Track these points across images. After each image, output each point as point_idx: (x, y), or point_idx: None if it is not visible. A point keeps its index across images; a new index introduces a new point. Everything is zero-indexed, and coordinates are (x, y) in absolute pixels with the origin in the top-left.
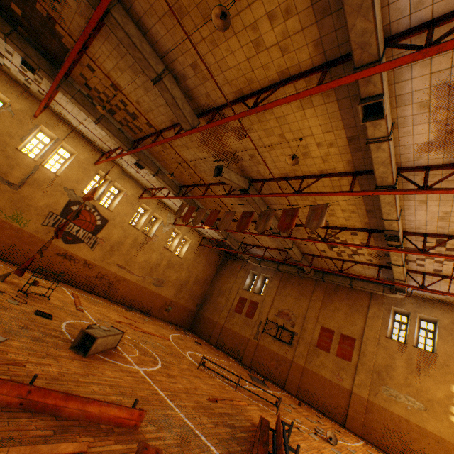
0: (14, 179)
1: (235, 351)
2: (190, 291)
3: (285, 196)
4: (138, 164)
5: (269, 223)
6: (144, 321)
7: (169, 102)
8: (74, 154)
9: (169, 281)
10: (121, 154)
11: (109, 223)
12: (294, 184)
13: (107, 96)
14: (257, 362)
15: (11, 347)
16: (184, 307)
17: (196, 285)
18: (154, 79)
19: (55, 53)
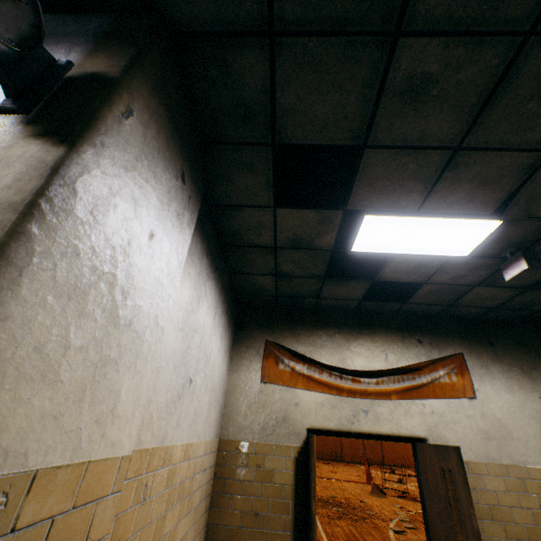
0: None
1: (333, 454)
2: None
3: None
4: None
5: None
6: (319, 468)
7: None
8: None
9: None
10: None
11: None
12: None
13: None
14: (356, 455)
15: None
16: None
17: None
18: None
19: None
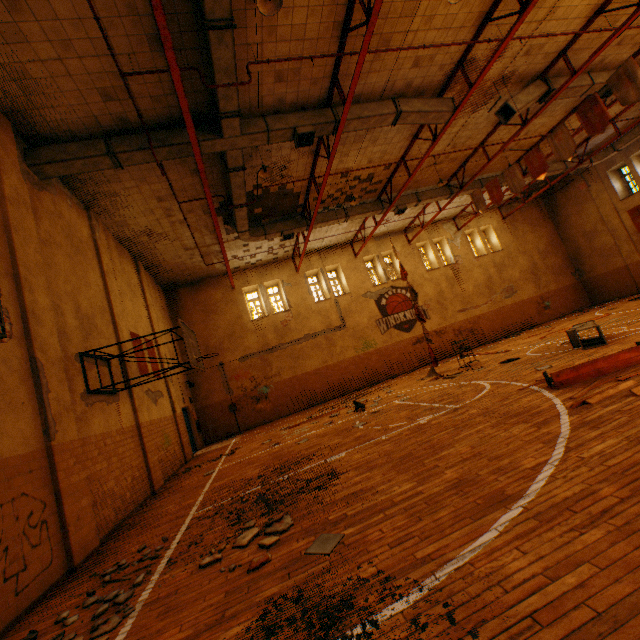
0: (336, 323)
1: None
2: (548, 270)
3: (624, 29)
4: (399, 211)
5: (639, 79)
6: (549, 328)
7: (416, 120)
8: (337, 268)
9: (516, 282)
10: (380, 221)
11: (414, 287)
12: (614, 3)
13: (339, 190)
14: None
15: (562, 364)
16: (559, 290)
17: (546, 259)
18: (393, 122)
19: (290, 208)
